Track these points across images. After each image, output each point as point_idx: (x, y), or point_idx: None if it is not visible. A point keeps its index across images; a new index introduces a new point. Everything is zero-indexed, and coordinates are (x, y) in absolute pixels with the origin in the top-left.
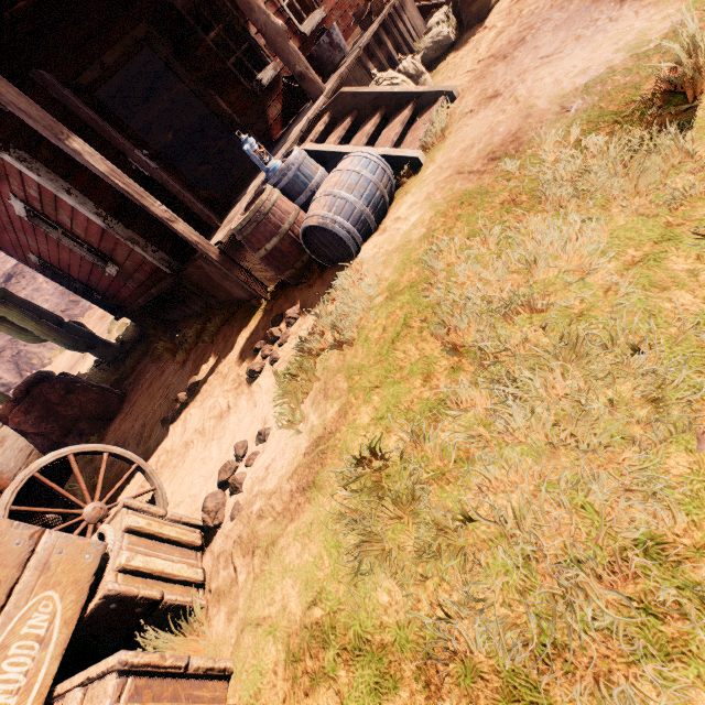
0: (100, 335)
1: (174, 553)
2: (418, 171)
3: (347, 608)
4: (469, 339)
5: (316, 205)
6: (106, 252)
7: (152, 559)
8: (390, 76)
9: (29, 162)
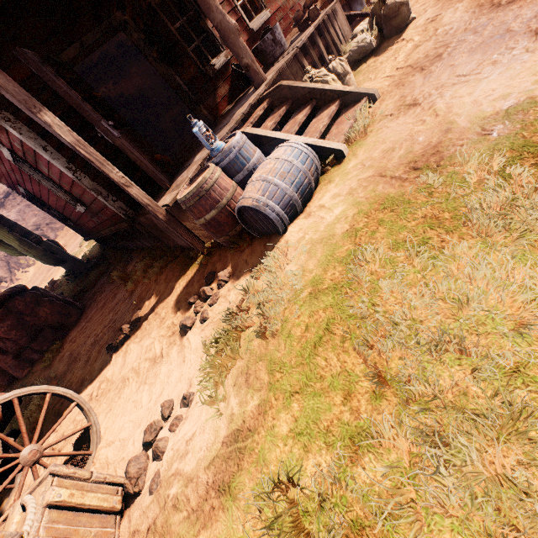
0: (74, 247)
1: (93, 523)
2: (340, 161)
3: None
4: (393, 365)
5: (252, 188)
6: (76, 195)
7: None
8: (321, 74)
9: (12, 122)
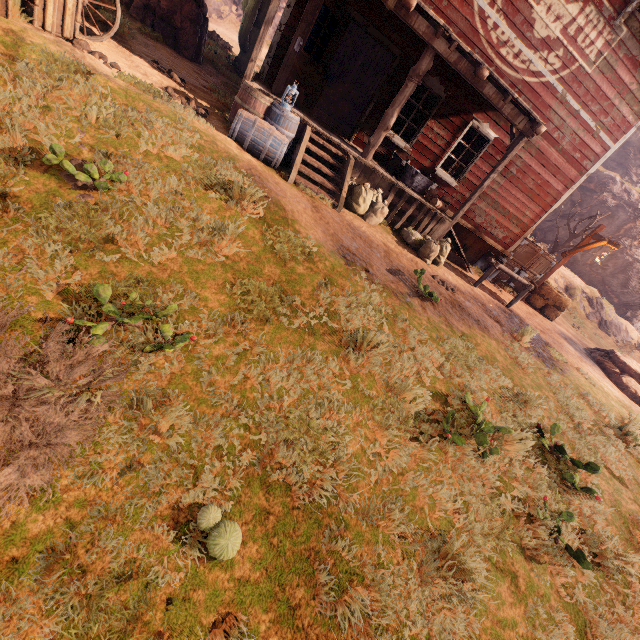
0: None
1: (58, 21)
2: (285, 180)
3: (30, 46)
4: (141, 118)
5: (251, 115)
6: None
7: (53, 6)
8: (368, 191)
9: None
